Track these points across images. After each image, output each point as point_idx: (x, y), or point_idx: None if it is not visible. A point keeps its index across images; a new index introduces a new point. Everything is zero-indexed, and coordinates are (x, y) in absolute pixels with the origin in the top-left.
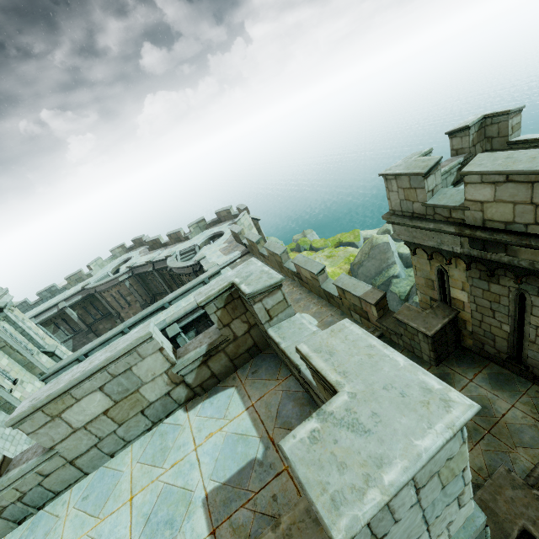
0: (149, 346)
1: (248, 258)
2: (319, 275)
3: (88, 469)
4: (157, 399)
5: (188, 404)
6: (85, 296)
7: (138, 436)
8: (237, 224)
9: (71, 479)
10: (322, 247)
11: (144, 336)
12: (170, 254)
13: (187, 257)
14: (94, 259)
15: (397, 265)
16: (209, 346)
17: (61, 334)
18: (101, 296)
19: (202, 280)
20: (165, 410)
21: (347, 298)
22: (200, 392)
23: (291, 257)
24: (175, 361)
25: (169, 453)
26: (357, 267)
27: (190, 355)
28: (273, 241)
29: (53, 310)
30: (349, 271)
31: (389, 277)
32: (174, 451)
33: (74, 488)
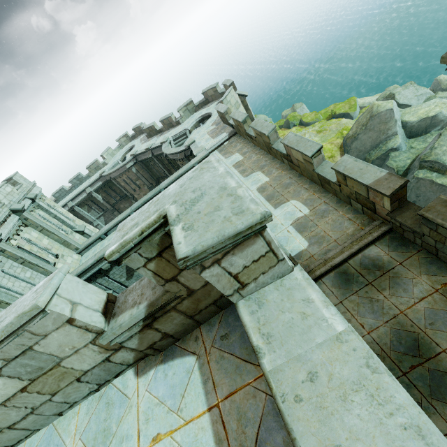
0: (45, 322)
1: (235, 140)
2: (314, 158)
3: (36, 427)
4: (94, 366)
5: (139, 364)
6: (104, 182)
7: (85, 397)
8: (223, 103)
9: (19, 436)
10: (312, 121)
11: (28, 311)
12: (164, 141)
13: (179, 142)
14: (105, 149)
15: (399, 136)
16: (149, 308)
17: (94, 213)
18: (116, 181)
19: (192, 165)
20: (110, 373)
21: (348, 185)
22: (152, 353)
23: (280, 134)
24: (102, 329)
25: (110, 444)
26: (351, 141)
27: (123, 320)
28: (261, 119)
29: (83, 194)
30: (340, 146)
31: (387, 150)
32: (115, 444)
33: (27, 442)
